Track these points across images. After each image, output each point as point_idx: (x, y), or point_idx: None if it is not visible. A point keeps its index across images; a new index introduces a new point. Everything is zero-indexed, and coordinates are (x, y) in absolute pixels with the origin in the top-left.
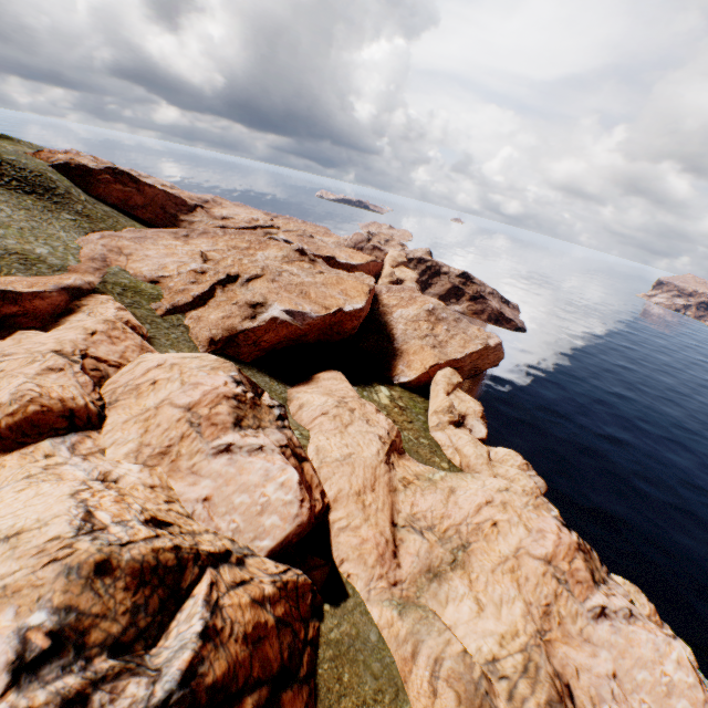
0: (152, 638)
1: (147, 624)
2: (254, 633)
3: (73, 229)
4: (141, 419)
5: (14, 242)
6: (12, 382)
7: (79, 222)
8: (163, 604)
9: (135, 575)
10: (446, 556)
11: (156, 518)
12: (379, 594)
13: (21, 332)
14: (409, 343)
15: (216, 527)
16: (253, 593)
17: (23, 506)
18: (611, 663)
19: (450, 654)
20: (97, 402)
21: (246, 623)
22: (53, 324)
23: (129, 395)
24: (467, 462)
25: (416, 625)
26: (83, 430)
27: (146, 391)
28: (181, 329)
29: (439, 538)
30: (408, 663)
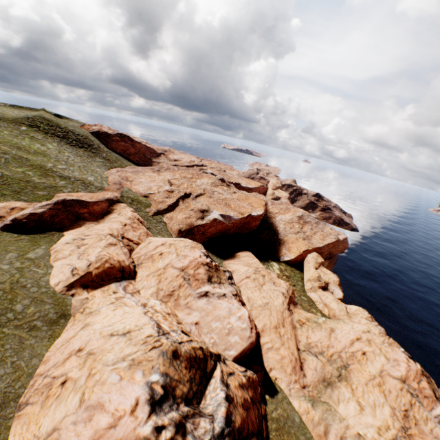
0: (198, 398)
1: (196, 390)
2: (245, 404)
3: (102, 167)
4: (156, 274)
5: (78, 174)
6: (95, 250)
7: (104, 163)
8: (200, 379)
9: (188, 361)
10: (334, 372)
11: (183, 331)
12: (297, 392)
13: (88, 223)
14: (288, 236)
15: (202, 340)
16: (239, 380)
17: (122, 318)
18: None
19: (350, 435)
20: (132, 263)
21: (240, 397)
22: (101, 219)
23: (148, 260)
24: (333, 313)
25: (324, 414)
26: (128, 279)
27: (157, 258)
28: (162, 223)
29: (328, 360)
30: (322, 438)
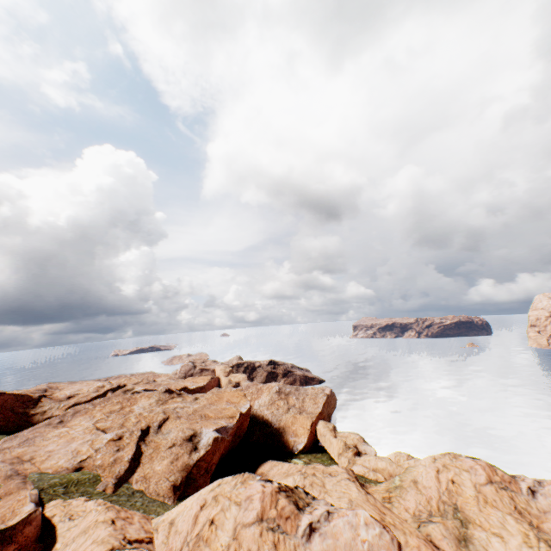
0: None
1: None
2: None
3: None
4: None
5: None
6: None
7: None
8: None
9: None
10: (456, 523)
11: None
12: None
13: None
14: (283, 419)
15: None
16: None
17: None
18: None
19: None
20: None
21: None
22: (43, 549)
23: (199, 548)
24: (388, 473)
25: None
26: None
27: (210, 533)
28: (138, 494)
29: (440, 515)
30: None
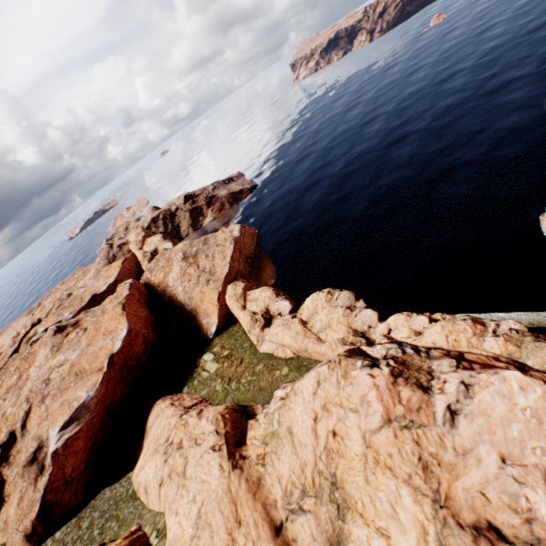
0: None
1: None
2: None
3: None
4: None
5: None
6: None
7: None
8: None
9: None
10: (331, 512)
11: None
12: None
13: None
14: (194, 296)
15: None
16: None
17: None
18: (492, 451)
19: None
20: None
21: None
22: None
23: None
24: (295, 350)
25: None
26: None
27: None
28: None
29: (315, 495)
30: None
